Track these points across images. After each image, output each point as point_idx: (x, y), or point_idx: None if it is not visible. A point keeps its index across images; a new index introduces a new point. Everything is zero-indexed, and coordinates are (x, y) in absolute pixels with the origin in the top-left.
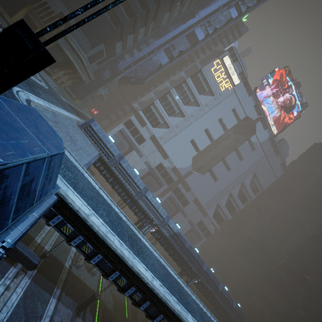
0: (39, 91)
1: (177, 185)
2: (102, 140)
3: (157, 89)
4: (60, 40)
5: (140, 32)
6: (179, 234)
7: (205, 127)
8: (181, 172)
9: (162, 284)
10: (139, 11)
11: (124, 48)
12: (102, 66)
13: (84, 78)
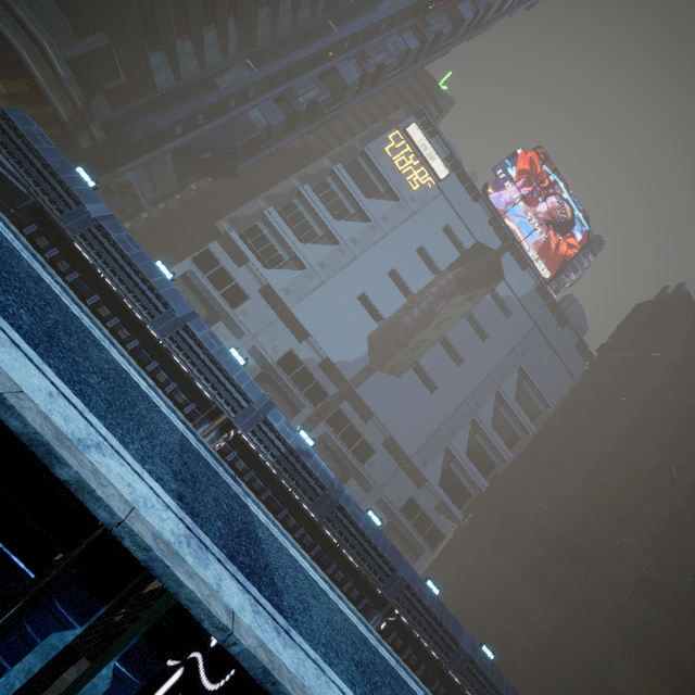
0: None
1: (338, 406)
2: (43, 157)
3: (273, 193)
4: None
5: (207, 42)
6: (308, 454)
7: (388, 266)
8: (344, 373)
9: None
10: None
11: (175, 76)
12: (126, 114)
13: (72, 124)
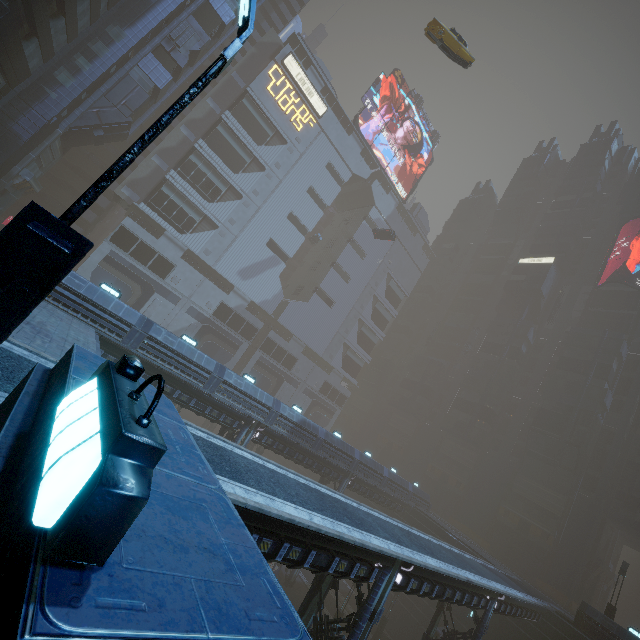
0: None
1: (266, 335)
2: (90, 299)
3: (164, 146)
4: None
5: (79, 12)
6: (304, 422)
7: (286, 211)
8: (267, 309)
9: (324, 515)
10: None
11: (48, 54)
12: (2, 109)
13: None
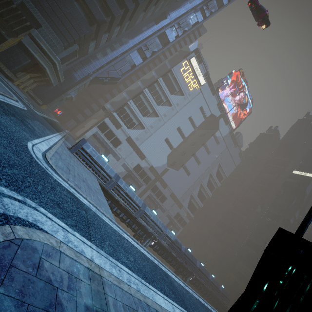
0: (31, 124)
1: (155, 183)
2: (97, 162)
3: (129, 89)
4: (24, 39)
5: (114, 31)
6: (176, 241)
7: (177, 126)
8: (158, 171)
9: None
10: (117, 10)
11: (97, 46)
12: (72, 66)
13: (53, 81)
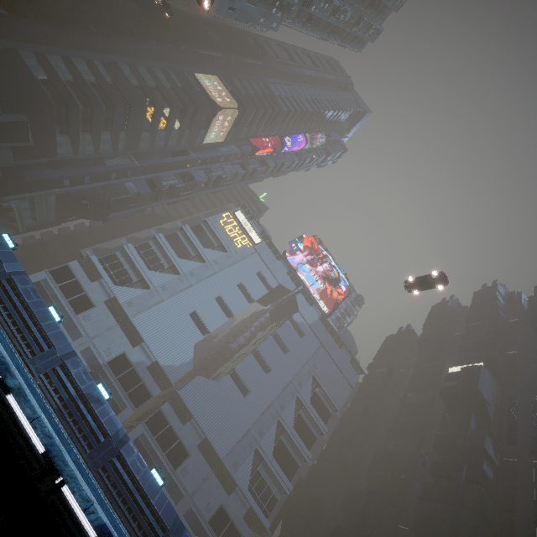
0: None
1: (159, 407)
2: None
3: (134, 236)
4: None
5: (103, 139)
6: (98, 401)
7: (216, 293)
8: (170, 376)
9: None
10: (99, 103)
11: (74, 151)
12: (26, 164)
13: None
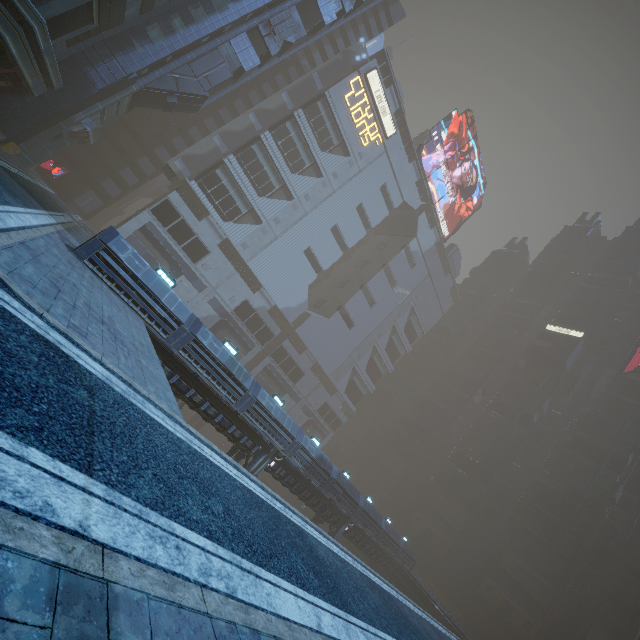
0: None
1: (280, 343)
2: (146, 286)
3: (228, 129)
4: None
5: None
6: (321, 458)
7: (332, 223)
8: (288, 317)
9: None
10: None
11: (147, 6)
12: (84, 50)
13: (32, 80)
